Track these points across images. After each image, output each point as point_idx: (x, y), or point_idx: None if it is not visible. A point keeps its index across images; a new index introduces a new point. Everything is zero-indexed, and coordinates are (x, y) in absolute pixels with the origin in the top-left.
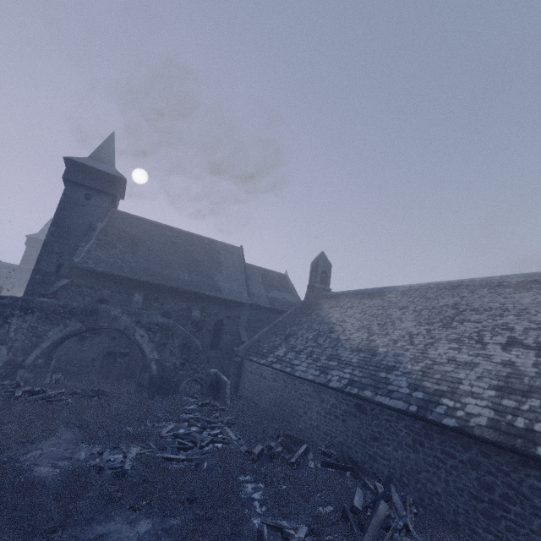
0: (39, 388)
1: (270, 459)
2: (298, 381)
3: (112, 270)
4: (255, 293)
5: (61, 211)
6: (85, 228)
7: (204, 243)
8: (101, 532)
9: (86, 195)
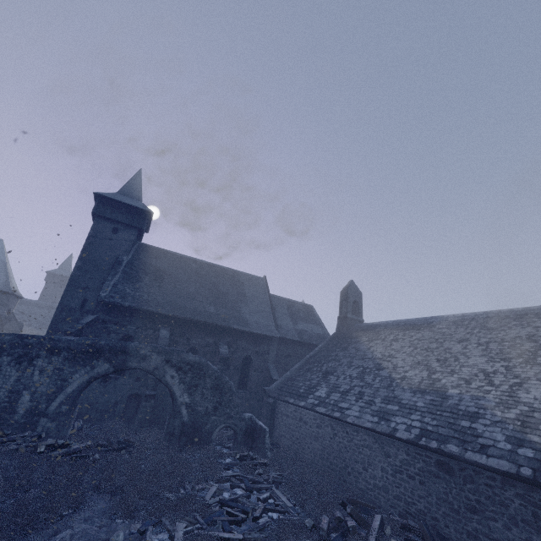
0: (62, 440)
1: (343, 537)
2: (351, 429)
3: (139, 305)
4: (282, 326)
5: (88, 246)
6: (112, 262)
7: (228, 274)
8: None
9: (114, 229)
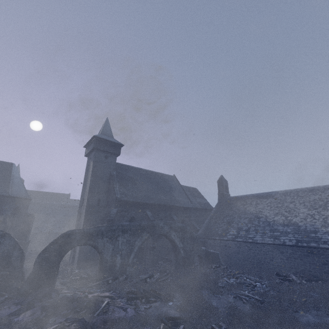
0: (144, 275)
1: (289, 283)
2: (260, 245)
3: (135, 199)
4: (192, 201)
5: (95, 167)
6: (108, 176)
7: (159, 175)
8: (306, 320)
9: (105, 156)
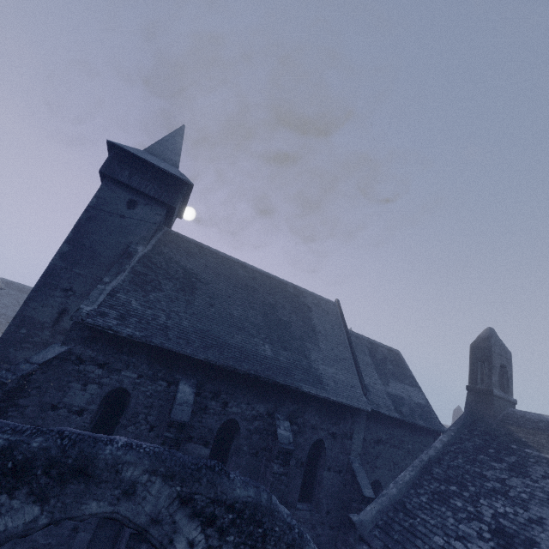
0: None
1: None
2: None
3: (148, 334)
4: (370, 386)
5: (86, 222)
6: (118, 252)
7: (289, 291)
8: None
9: (130, 202)
